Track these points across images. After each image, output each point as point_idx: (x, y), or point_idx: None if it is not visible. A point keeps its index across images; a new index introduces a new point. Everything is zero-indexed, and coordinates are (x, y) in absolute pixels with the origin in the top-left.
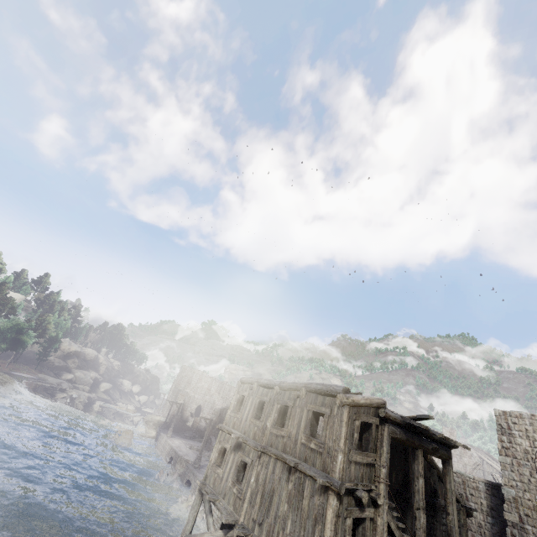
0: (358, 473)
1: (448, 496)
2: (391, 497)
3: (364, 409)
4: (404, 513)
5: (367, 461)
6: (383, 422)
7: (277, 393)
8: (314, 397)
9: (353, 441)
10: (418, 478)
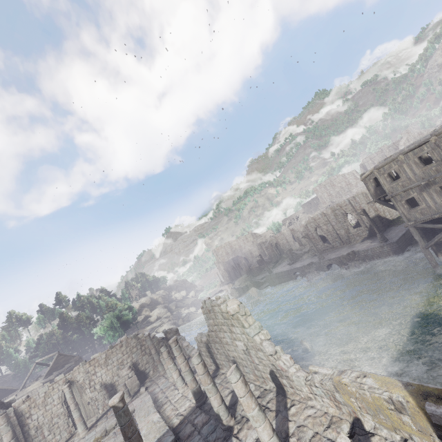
0: None
1: None
2: None
3: None
4: None
5: None
6: None
7: (437, 140)
8: None
9: None
10: None
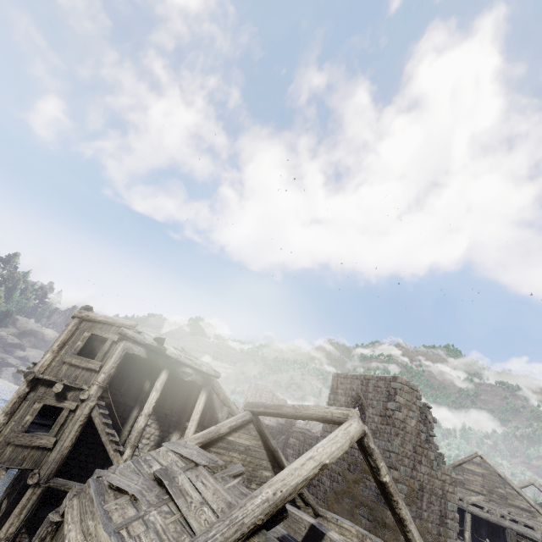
0: (71, 373)
1: (193, 414)
2: (158, 420)
3: (103, 326)
4: (171, 436)
5: (88, 366)
6: (123, 339)
7: None
8: None
9: (74, 347)
10: (153, 392)
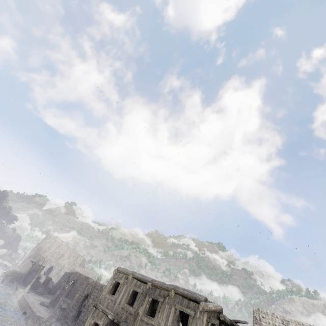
0: None
1: None
2: None
3: (213, 314)
4: None
5: None
6: (221, 323)
7: (149, 288)
8: (180, 299)
9: None
10: None
